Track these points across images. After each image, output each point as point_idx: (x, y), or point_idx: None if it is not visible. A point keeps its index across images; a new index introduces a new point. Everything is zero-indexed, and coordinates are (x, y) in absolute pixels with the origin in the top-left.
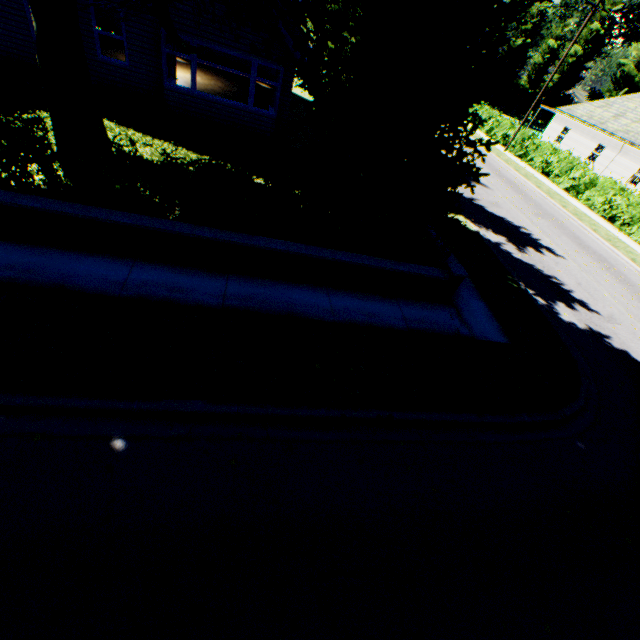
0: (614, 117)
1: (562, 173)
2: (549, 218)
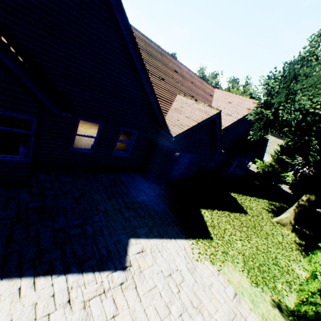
0: None
1: None
2: None
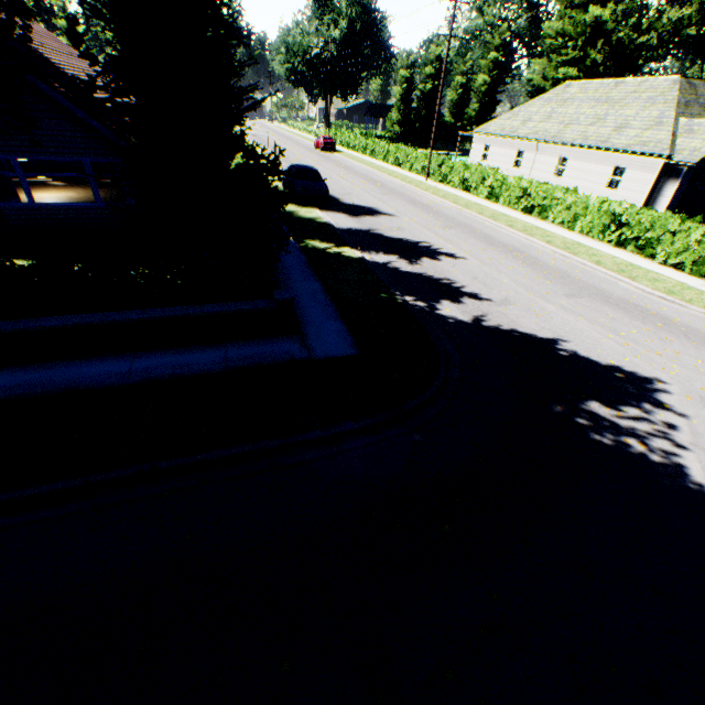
0: (522, 123)
1: (478, 184)
2: (460, 227)
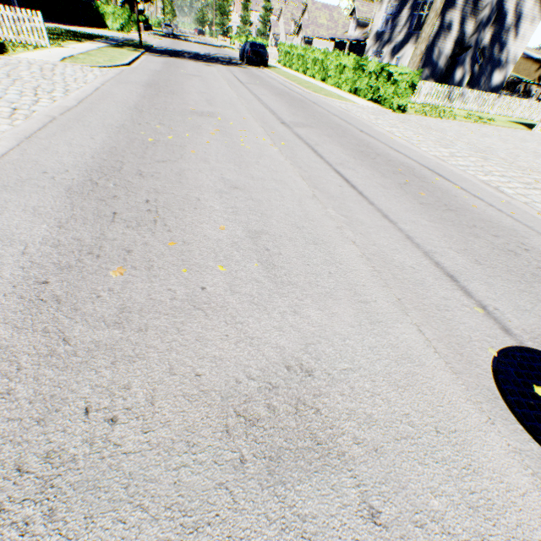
0: None
1: None
2: None
